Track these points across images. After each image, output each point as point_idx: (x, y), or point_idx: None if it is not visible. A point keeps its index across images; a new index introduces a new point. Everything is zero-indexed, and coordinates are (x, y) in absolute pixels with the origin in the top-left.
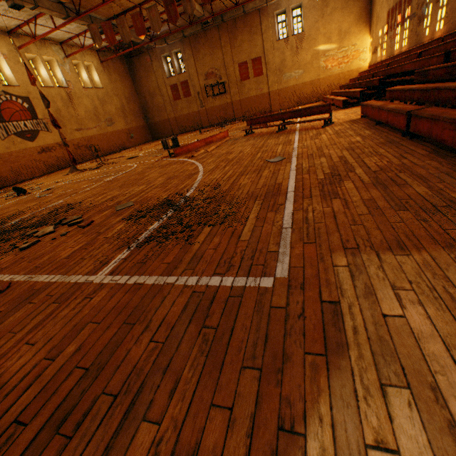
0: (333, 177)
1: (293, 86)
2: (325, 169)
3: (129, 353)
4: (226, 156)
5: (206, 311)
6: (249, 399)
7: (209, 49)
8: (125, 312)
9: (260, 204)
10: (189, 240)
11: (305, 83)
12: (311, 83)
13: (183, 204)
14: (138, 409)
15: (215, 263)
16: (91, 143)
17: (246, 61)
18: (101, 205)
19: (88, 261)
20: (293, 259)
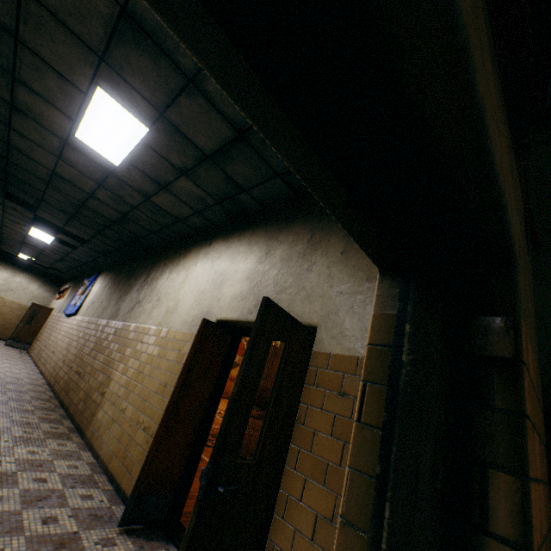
0: None
1: None
2: None
3: None
4: None
5: None
6: None
7: None
8: None
9: None
10: None
11: None
12: None
13: None
14: None
15: None
16: (264, 392)
17: None
18: (253, 450)
19: None
20: None
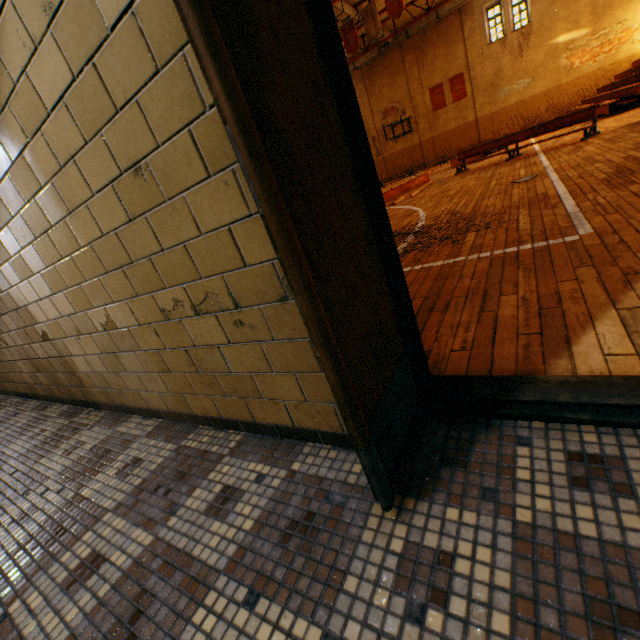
0: (621, 173)
1: (515, 104)
2: (606, 171)
3: (456, 286)
4: (444, 194)
5: (515, 261)
6: (589, 274)
7: (387, 78)
8: (428, 278)
9: (526, 209)
10: (455, 243)
11: (535, 97)
12: (544, 95)
13: (422, 230)
14: (491, 295)
15: (501, 245)
16: None
17: (441, 83)
18: None
19: None
20: (594, 225)
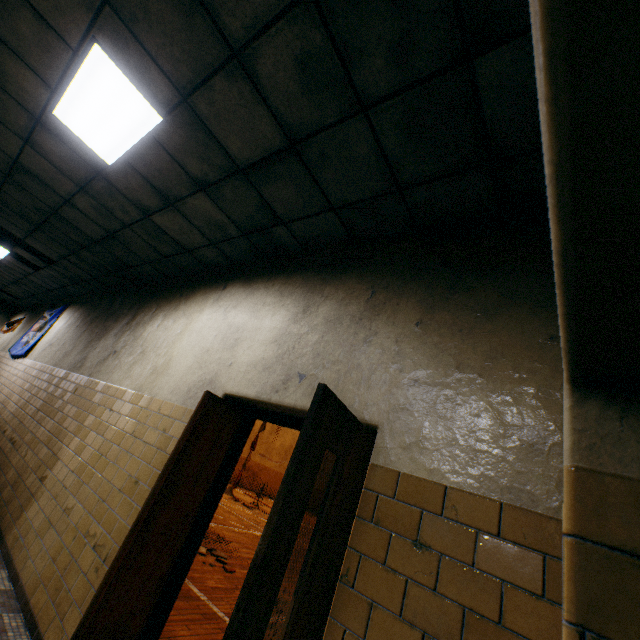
0: None
1: None
2: None
3: None
4: None
5: None
6: None
7: None
8: None
9: None
10: None
11: None
12: None
13: None
14: None
15: None
16: (261, 472)
17: None
18: (244, 559)
19: (225, 603)
20: None
